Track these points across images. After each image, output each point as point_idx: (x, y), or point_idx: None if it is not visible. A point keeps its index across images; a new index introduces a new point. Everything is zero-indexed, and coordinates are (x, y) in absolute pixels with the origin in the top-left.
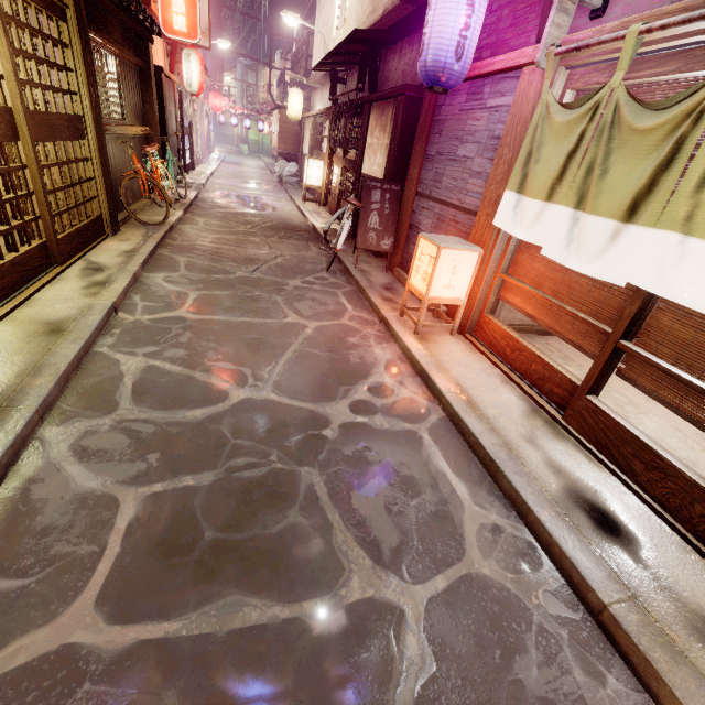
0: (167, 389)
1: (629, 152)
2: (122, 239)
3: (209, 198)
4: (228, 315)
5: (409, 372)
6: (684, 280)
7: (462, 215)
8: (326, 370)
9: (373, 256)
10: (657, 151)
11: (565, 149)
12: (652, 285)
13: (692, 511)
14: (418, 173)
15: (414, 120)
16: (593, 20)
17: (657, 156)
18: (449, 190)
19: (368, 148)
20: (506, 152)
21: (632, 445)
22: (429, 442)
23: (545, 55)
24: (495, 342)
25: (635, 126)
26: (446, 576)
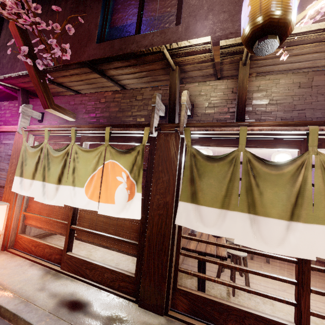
0: None
1: (54, 163)
2: None
3: None
4: None
5: None
6: (77, 200)
7: None
8: None
9: None
10: (61, 163)
11: (35, 161)
12: (71, 203)
13: (105, 278)
14: None
15: None
16: (40, 122)
17: (61, 164)
18: None
19: None
20: (14, 161)
21: (84, 264)
22: None
23: (21, 130)
24: (26, 246)
25: (53, 155)
26: None
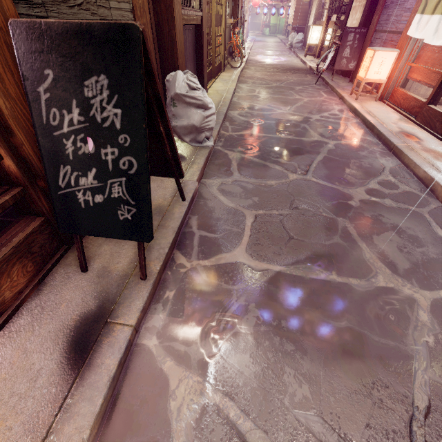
0: (257, 108)
1: None
2: (227, 73)
3: (253, 59)
4: (272, 95)
5: (348, 112)
6: None
7: (395, 36)
8: (311, 109)
9: (343, 77)
10: None
11: None
12: None
13: None
14: (377, 18)
15: None
16: None
17: None
18: (392, 23)
19: (352, 9)
20: None
21: (438, 117)
22: (349, 125)
23: None
24: (397, 99)
25: None
26: (344, 142)
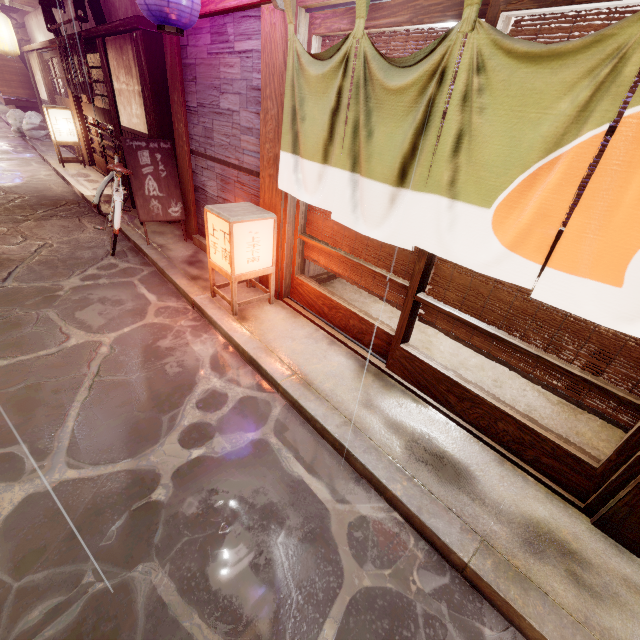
0: None
1: (387, 113)
2: None
3: None
4: None
5: (238, 363)
6: (459, 242)
7: (245, 176)
8: (139, 400)
9: (167, 222)
10: (411, 112)
11: (327, 106)
12: (434, 248)
13: (497, 428)
14: (184, 128)
15: (162, 62)
16: None
17: (413, 119)
18: (224, 147)
19: (119, 95)
20: (270, 106)
21: (445, 383)
22: (277, 446)
23: None
24: (312, 302)
25: (387, 84)
26: (333, 618)
